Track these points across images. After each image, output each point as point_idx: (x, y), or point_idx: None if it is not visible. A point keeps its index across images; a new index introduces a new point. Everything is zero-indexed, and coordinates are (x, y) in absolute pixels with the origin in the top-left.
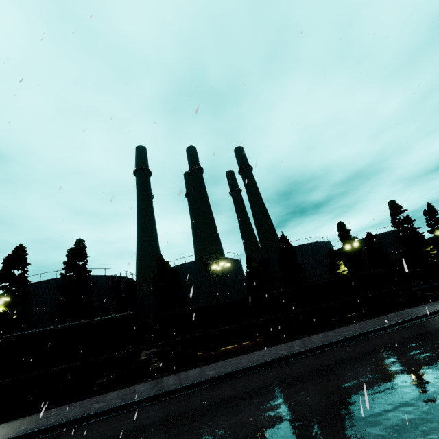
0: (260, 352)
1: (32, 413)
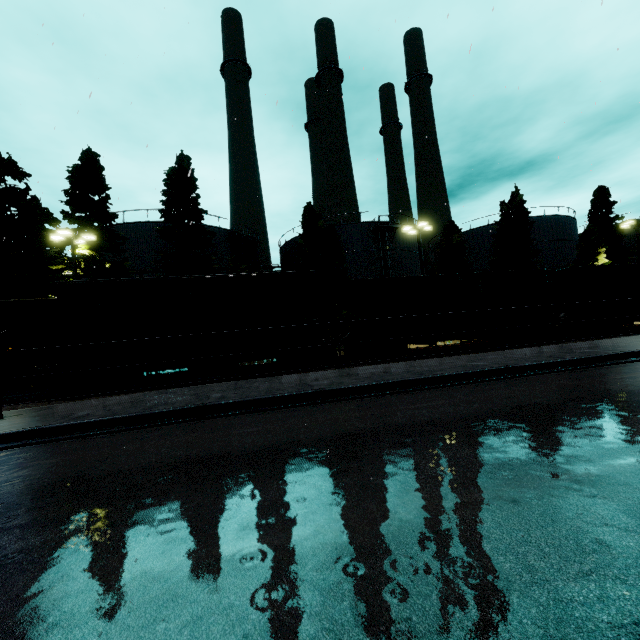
0: (525, 351)
1: (186, 385)
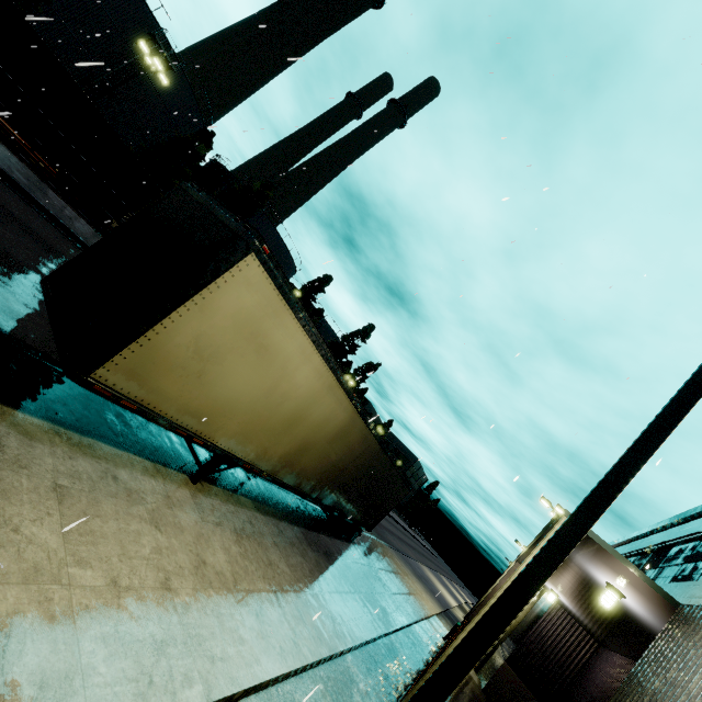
0: (5, 151)
1: None
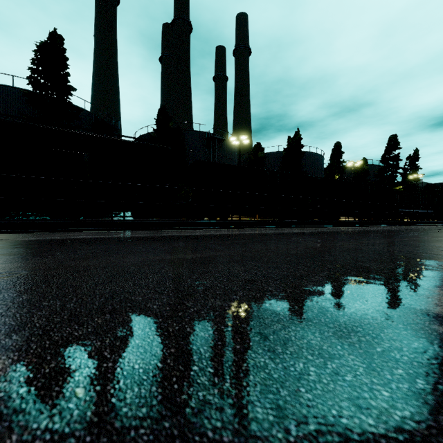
0: None
1: None
